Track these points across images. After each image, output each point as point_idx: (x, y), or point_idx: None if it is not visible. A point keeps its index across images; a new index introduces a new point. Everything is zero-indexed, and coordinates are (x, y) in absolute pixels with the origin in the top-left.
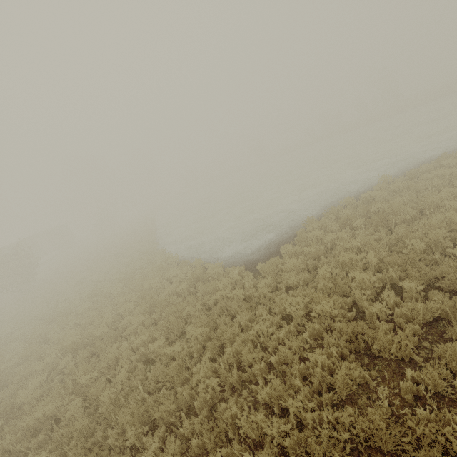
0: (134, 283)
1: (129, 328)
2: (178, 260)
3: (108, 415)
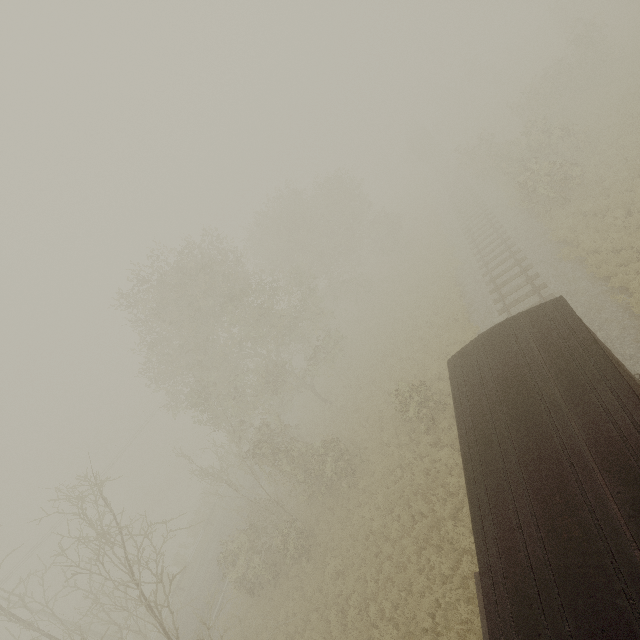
0: None
1: None
2: None
3: None
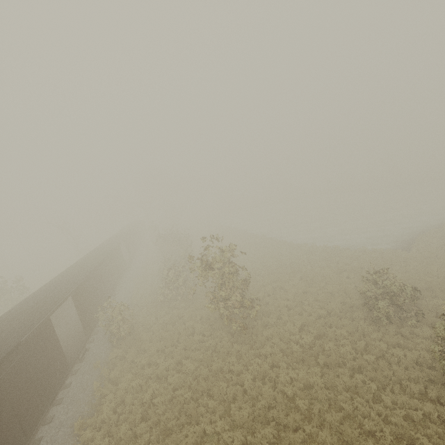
0: (321, 255)
1: (366, 265)
2: (332, 249)
3: (407, 278)
